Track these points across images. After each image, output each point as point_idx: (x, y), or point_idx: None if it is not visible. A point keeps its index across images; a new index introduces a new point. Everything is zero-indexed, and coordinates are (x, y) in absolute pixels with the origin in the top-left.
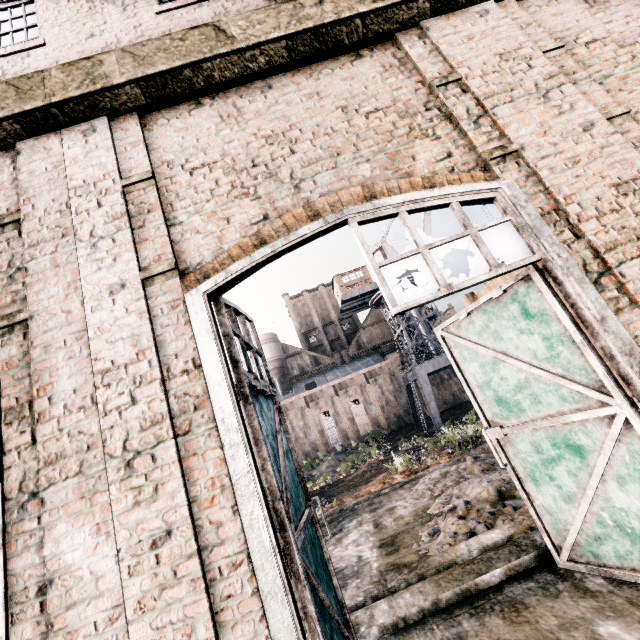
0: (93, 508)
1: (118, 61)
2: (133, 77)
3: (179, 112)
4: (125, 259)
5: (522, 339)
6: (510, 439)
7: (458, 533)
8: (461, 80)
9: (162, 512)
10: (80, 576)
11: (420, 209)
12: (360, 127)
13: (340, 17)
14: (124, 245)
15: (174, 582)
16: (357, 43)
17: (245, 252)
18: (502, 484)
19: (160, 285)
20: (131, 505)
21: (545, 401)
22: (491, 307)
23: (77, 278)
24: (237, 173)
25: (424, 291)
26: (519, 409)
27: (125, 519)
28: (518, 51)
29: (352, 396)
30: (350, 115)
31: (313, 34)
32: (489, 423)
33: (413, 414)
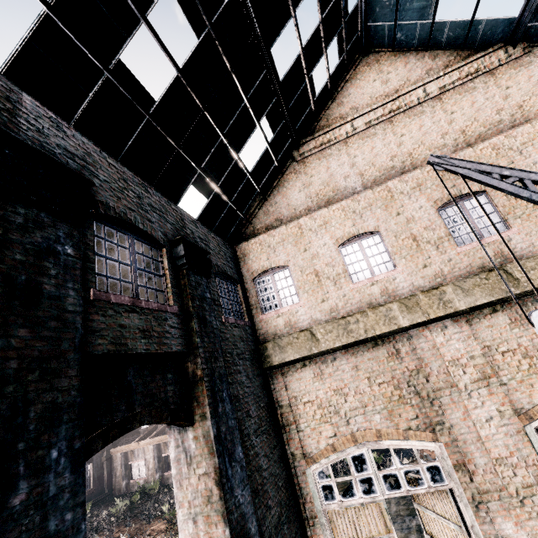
0: (510, 515)
1: (453, 292)
2: (469, 306)
3: (484, 314)
4: (487, 404)
5: None
6: None
7: None
8: None
9: None
10: None
11: None
12: None
13: None
14: (484, 396)
15: None
16: None
17: None
18: None
19: (507, 419)
20: (527, 518)
21: None
22: None
23: (466, 410)
24: (530, 357)
25: None
26: None
27: (526, 523)
28: None
29: None
30: None
31: None
32: None
33: None
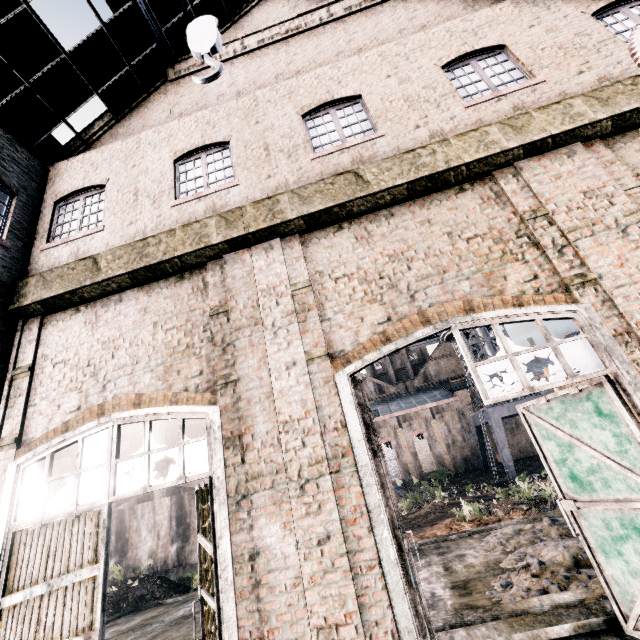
0: (281, 512)
1: (289, 200)
2: (301, 214)
3: (326, 233)
4: (295, 345)
5: (595, 431)
6: (583, 512)
7: (531, 589)
8: (548, 214)
9: (324, 522)
10: (275, 553)
11: (509, 322)
12: (462, 250)
13: (450, 167)
14: (294, 334)
15: (332, 569)
16: (461, 181)
17: (375, 346)
18: (579, 552)
19: (317, 365)
20: (304, 514)
21: (614, 486)
22: (568, 400)
23: (265, 355)
24: (368, 283)
25: (510, 389)
26: (591, 488)
27: (301, 522)
28: (601, 189)
29: (416, 430)
30: (454, 240)
31: (428, 179)
32: (564, 495)
33: (482, 458)
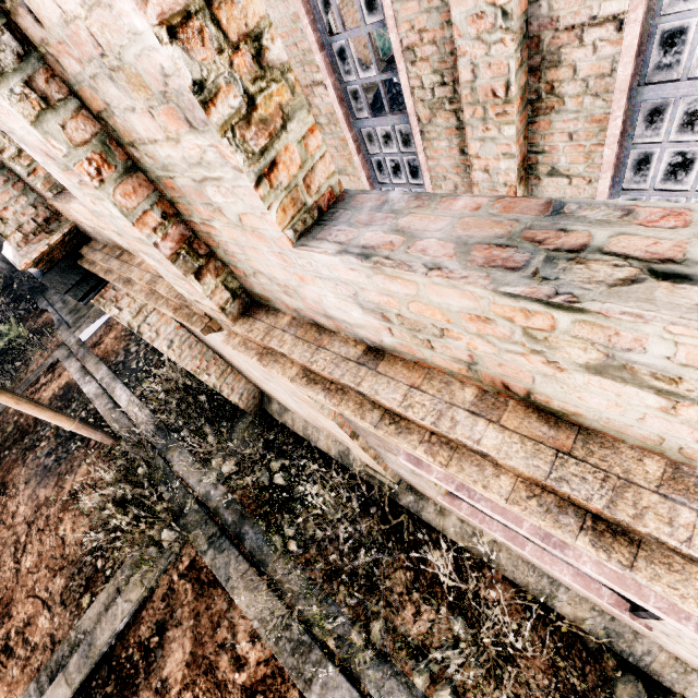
0: None
1: None
2: None
3: None
4: None
5: None
6: None
7: None
8: None
9: None
10: None
11: None
12: None
13: None
14: None
15: None
16: None
17: None
18: None
19: None
20: None
21: None
22: None
23: None
24: None
25: None
26: None
27: None
28: None
29: None
30: None
31: None
32: None
33: None
